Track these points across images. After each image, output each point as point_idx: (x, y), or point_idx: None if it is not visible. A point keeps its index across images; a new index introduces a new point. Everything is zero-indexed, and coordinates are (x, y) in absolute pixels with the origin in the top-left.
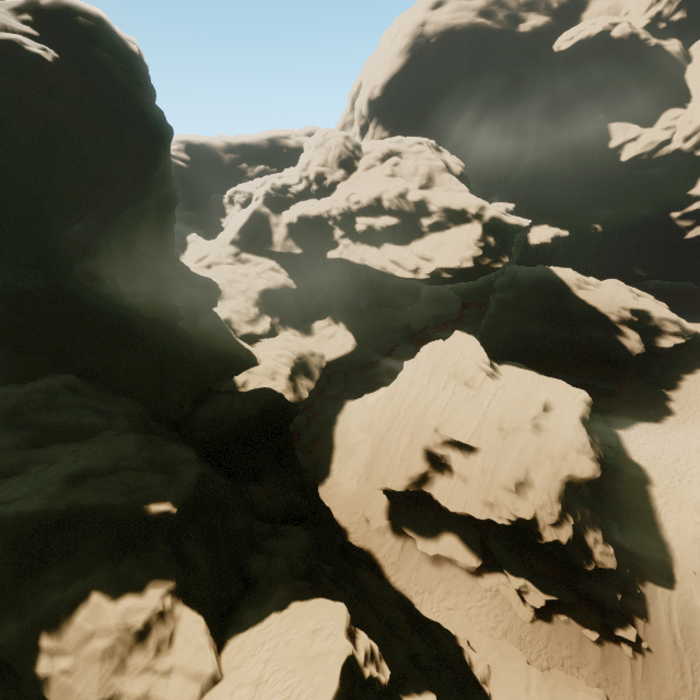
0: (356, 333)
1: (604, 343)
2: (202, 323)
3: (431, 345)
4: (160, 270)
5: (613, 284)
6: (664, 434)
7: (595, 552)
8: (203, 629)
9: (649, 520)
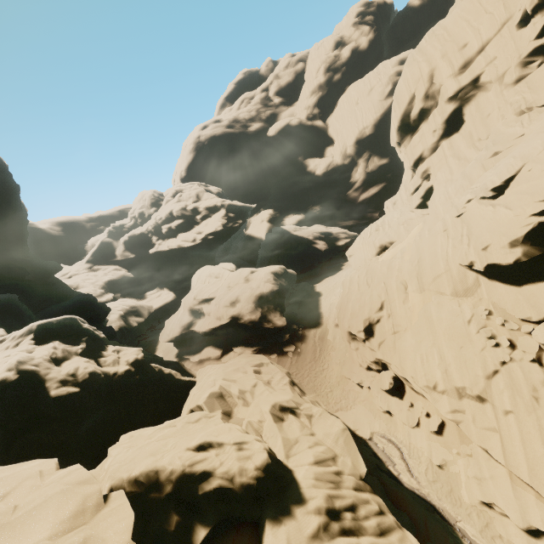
0: (175, 291)
1: (306, 250)
2: (47, 280)
3: (201, 269)
4: (15, 255)
5: (315, 226)
6: (334, 277)
7: (273, 320)
8: (2, 329)
9: (316, 308)
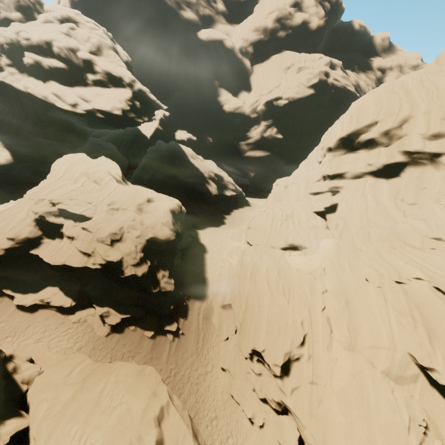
0: (14, 152)
1: (199, 186)
2: None
3: (74, 154)
4: None
5: (210, 162)
6: (219, 232)
7: (161, 282)
8: None
9: (201, 269)
